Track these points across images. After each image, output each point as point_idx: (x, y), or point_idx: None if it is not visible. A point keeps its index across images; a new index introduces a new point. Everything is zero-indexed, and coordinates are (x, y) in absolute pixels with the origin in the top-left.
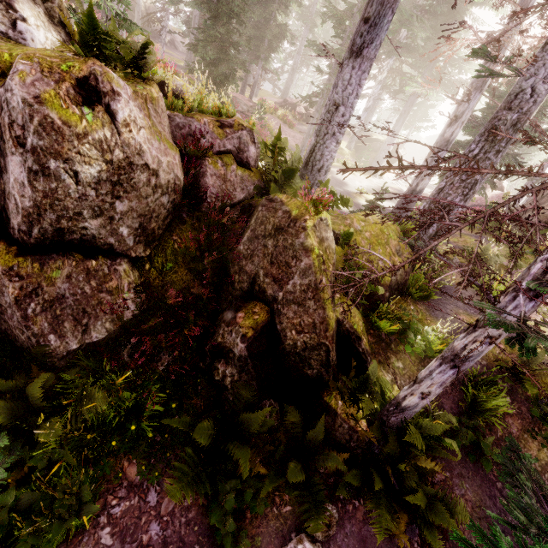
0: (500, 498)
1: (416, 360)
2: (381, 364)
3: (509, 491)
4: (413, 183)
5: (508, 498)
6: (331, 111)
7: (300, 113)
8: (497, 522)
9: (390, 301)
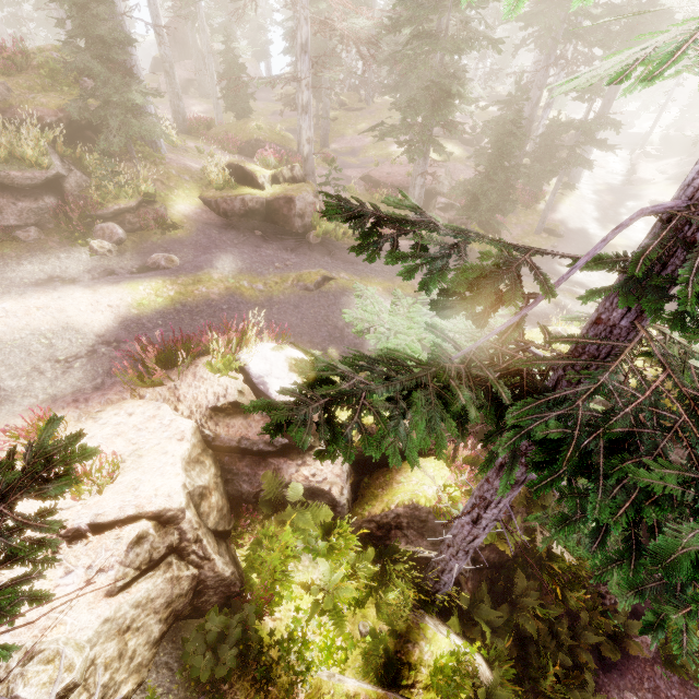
0: None
1: None
2: None
3: None
4: None
5: None
6: None
7: (469, 139)
8: None
9: None
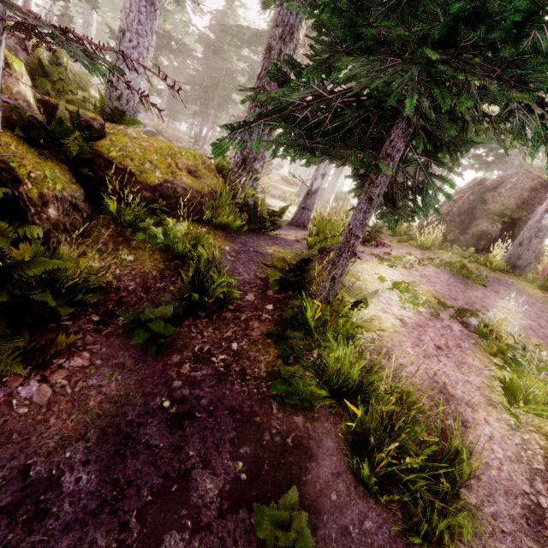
0: (164, 398)
1: (160, 259)
2: (99, 252)
3: (188, 392)
4: (309, 184)
5: (178, 400)
6: (120, 38)
7: None
8: (127, 424)
9: (168, 215)
